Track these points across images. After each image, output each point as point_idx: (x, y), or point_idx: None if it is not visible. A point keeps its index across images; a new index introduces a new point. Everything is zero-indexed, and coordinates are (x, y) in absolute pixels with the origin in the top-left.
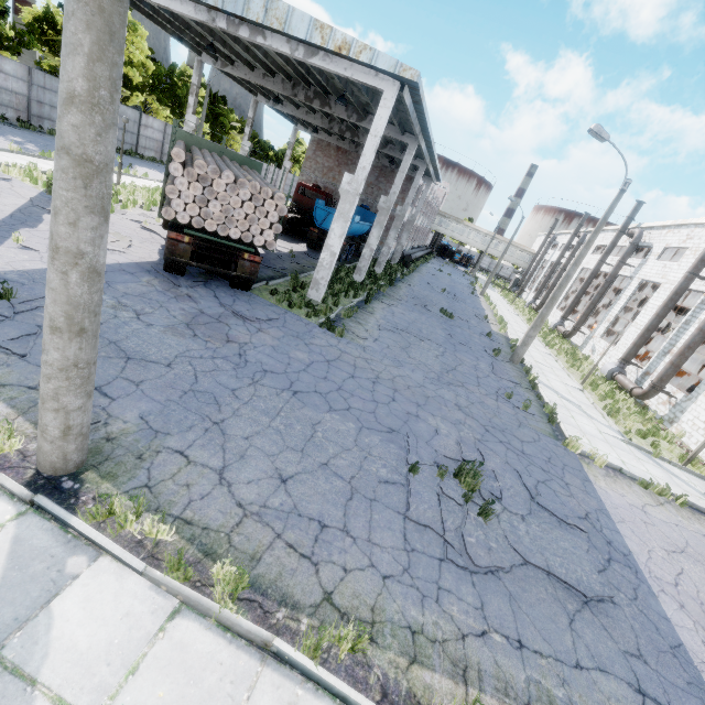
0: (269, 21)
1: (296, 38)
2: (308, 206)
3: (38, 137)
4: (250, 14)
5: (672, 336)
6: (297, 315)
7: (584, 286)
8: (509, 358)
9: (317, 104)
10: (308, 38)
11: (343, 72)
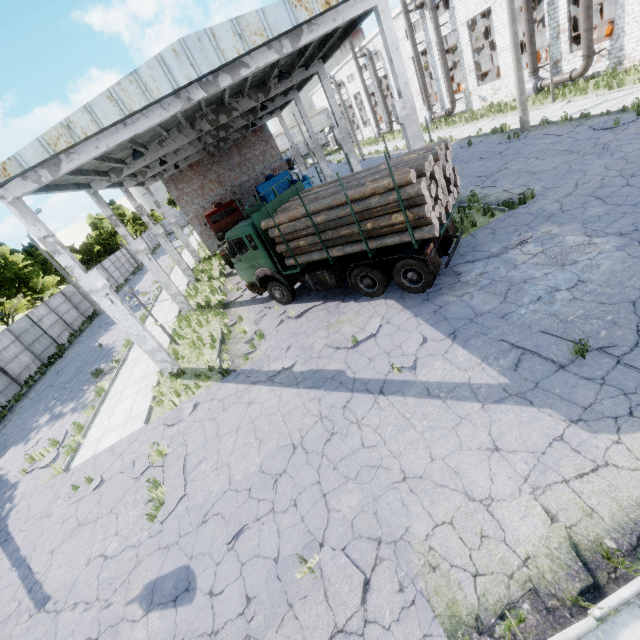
0: (249, 43)
1: (281, 34)
2: (231, 224)
3: (28, 409)
4: (228, 55)
5: (548, 23)
6: (490, 223)
7: (421, 74)
8: (520, 132)
9: (224, 118)
10: (294, 22)
11: (333, 25)
